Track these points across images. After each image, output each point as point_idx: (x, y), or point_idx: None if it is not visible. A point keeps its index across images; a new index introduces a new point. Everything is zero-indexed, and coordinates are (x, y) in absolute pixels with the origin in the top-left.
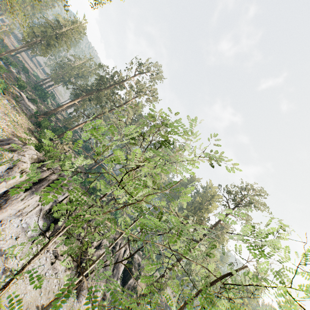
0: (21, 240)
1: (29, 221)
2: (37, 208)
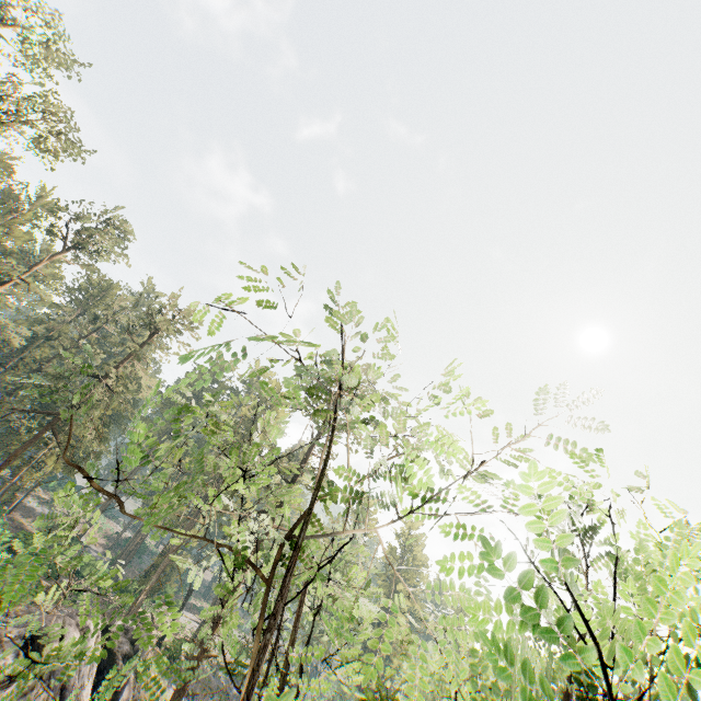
0: None
1: None
2: None
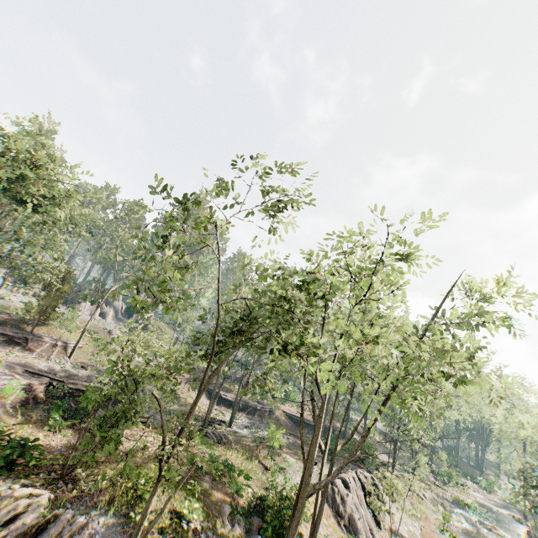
0: (2, 290)
1: (1, 283)
2: (1, 275)
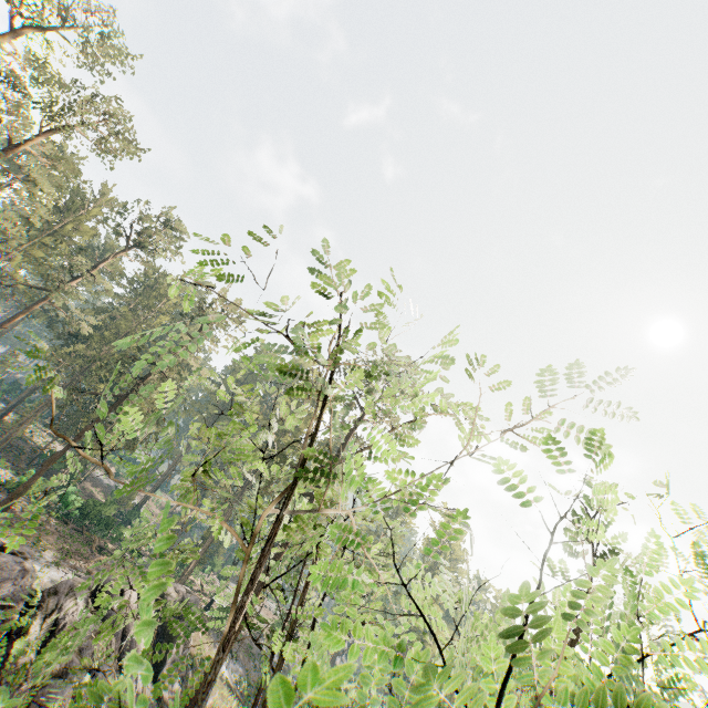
0: None
1: None
2: None
